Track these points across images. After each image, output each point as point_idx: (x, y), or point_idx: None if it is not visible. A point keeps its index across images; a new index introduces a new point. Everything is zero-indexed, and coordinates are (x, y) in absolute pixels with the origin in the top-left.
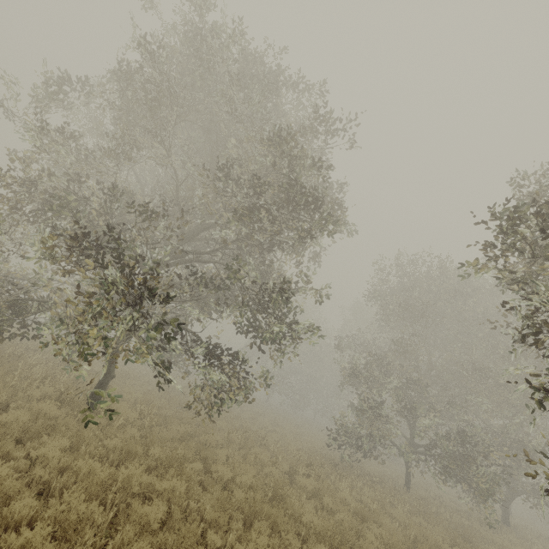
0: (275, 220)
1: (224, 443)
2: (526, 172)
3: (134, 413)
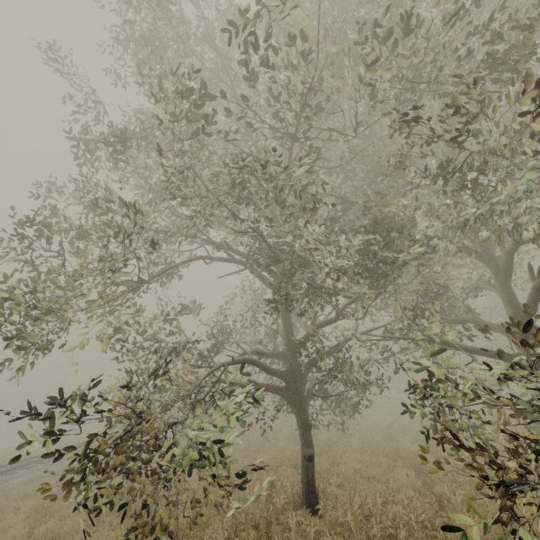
0: None
1: None
2: None
3: None
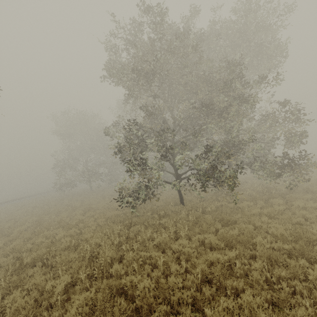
0: None
1: None
2: None
3: None
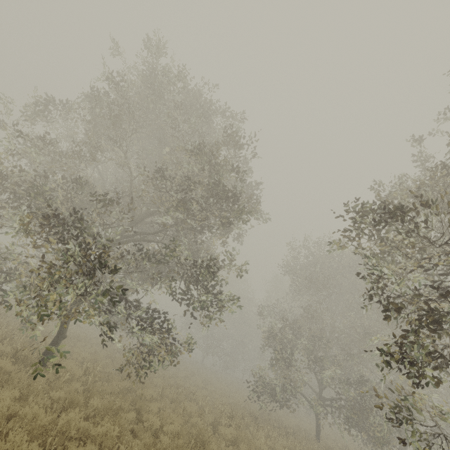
0: (204, 210)
1: (158, 398)
2: (381, 181)
3: (80, 369)
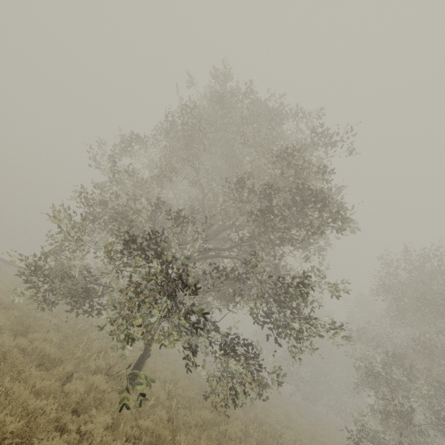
0: (286, 220)
1: (242, 436)
2: None
3: (163, 392)
